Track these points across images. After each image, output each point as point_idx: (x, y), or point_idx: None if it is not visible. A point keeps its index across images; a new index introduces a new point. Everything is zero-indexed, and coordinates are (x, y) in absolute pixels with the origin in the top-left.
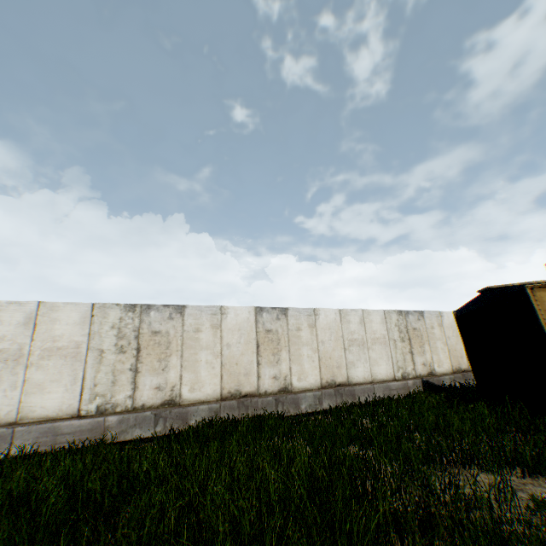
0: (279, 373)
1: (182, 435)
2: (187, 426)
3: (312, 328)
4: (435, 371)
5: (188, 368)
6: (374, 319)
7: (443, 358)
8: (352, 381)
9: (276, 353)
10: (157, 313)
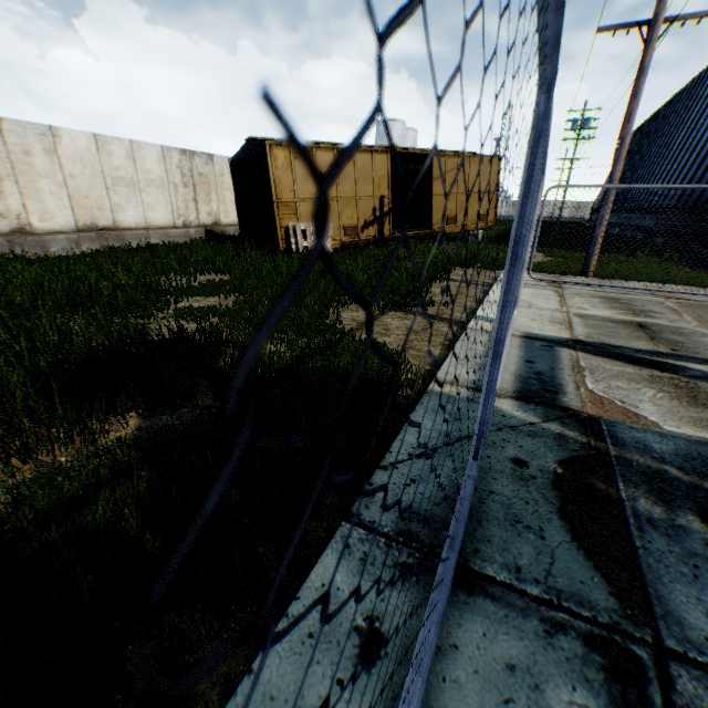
0: (8, 210)
1: None
2: None
3: (53, 155)
4: (221, 222)
5: None
6: (148, 156)
7: (231, 210)
8: (122, 226)
9: None
10: None
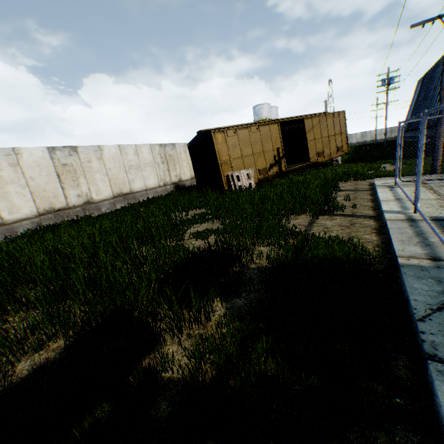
0: (82, 192)
1: (22, 236)
2: (24, 230)
3: (100, 160)
4: (182, 179)
5: (1, 199)
6: (144, 151)
7: (186, 171)
8: (134, 191)
9: (76, 180)
10: None
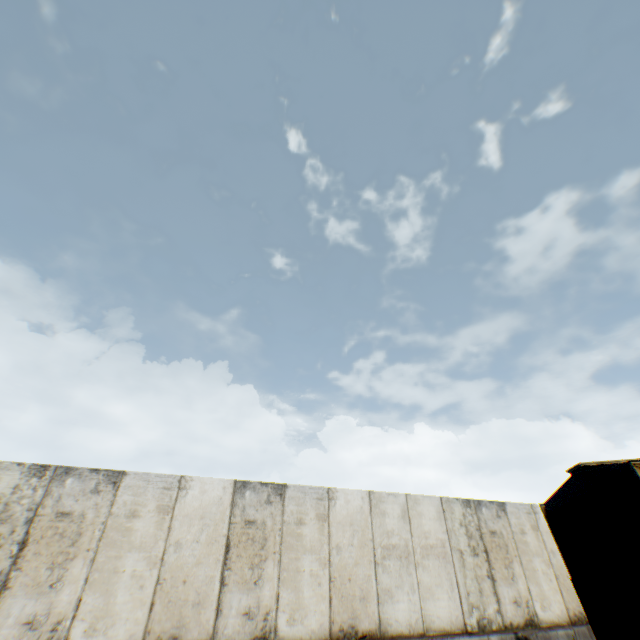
0: (256, 603)
1: None
2: None
3: (323, 520)
4: (538, 617)
5: (97, 585)
6: (424, 511)
7: (548, 591)
8: (388, 630)
9: (257, 564)
10: (77, 481)
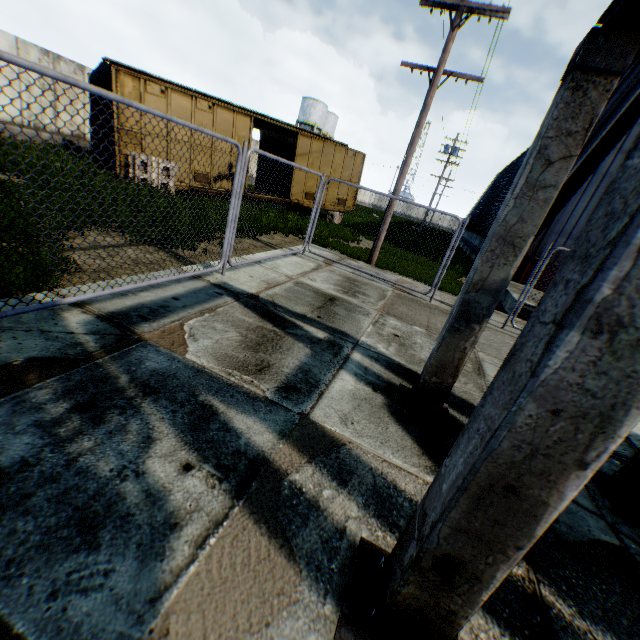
0: None
1: None
2: None
3: None
4: (87, 137)
5: None
6: None
7: None
8: None
9: None
10: None
